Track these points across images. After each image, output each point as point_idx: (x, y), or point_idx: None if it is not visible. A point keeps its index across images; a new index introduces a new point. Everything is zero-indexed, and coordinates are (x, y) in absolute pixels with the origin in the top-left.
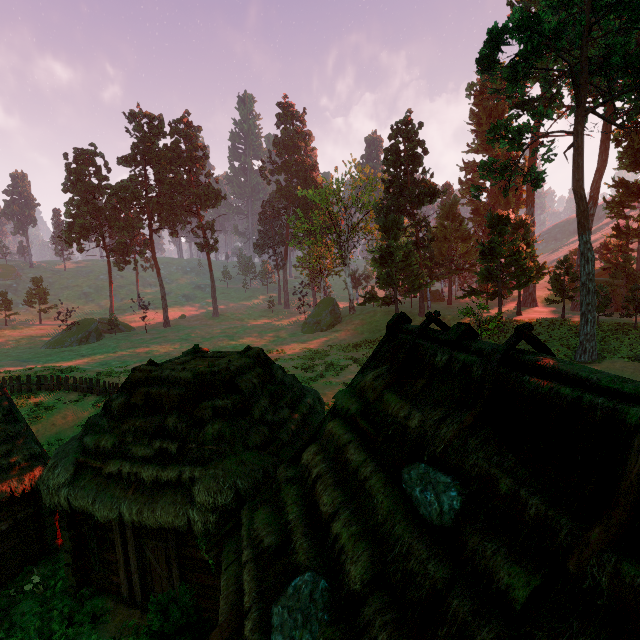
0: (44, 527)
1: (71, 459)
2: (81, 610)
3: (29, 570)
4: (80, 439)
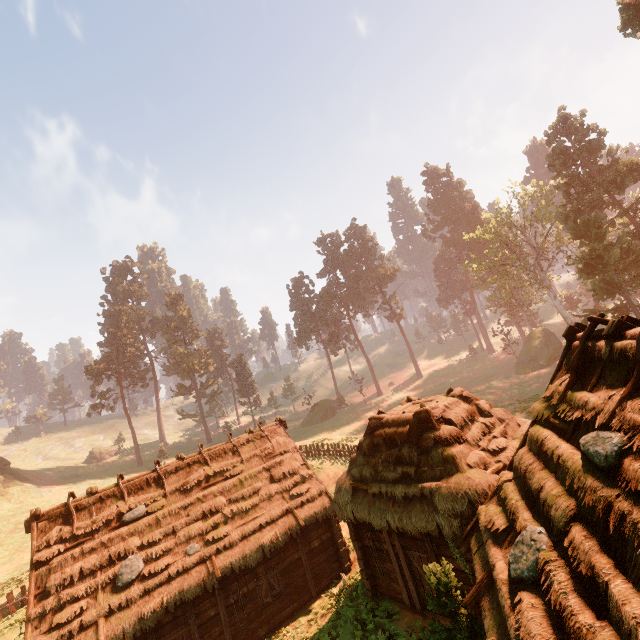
0: (338, 549)
1: (348, 484)
2: (378, 608)
3: (336, 582)
4: (349, 471)
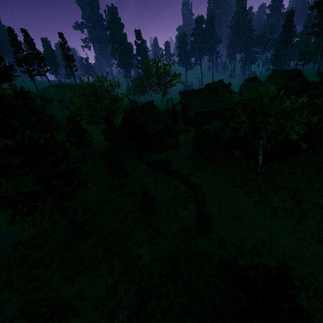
0: None
1: (243, 85)
2: None
3: None
4: (242, 84)
